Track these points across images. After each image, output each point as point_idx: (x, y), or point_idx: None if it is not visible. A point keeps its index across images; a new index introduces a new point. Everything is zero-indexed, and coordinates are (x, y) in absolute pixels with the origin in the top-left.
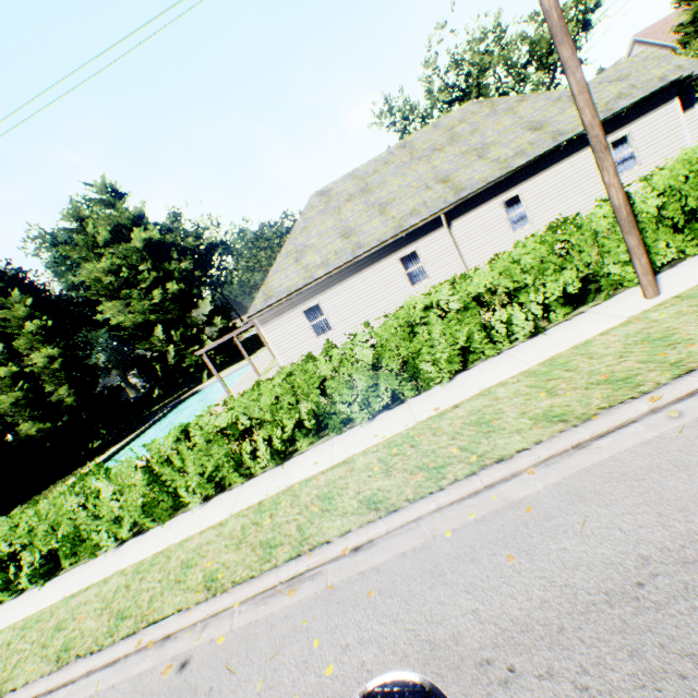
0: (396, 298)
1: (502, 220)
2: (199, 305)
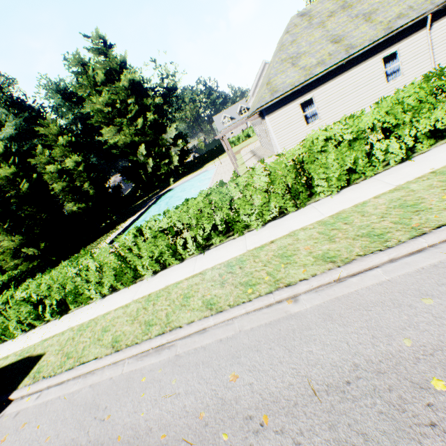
0: (372, 93)
1: None
2: (166, 132)
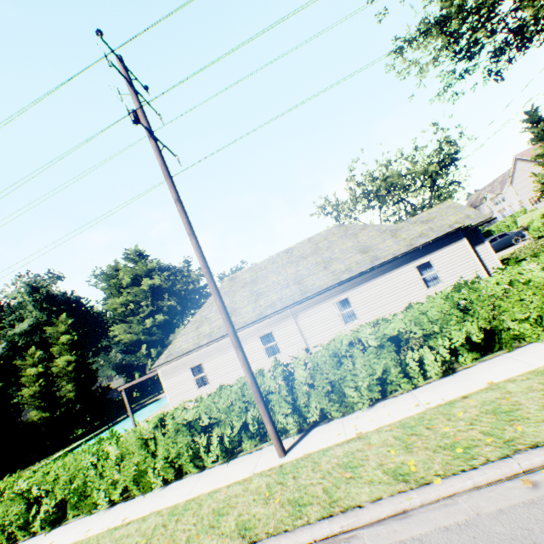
0: (256, 365)
1: (335, 315)
2: (175, 331)
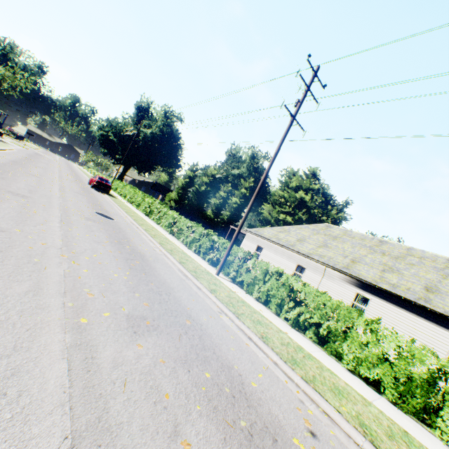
0: None
1: (349, 300)
2: None
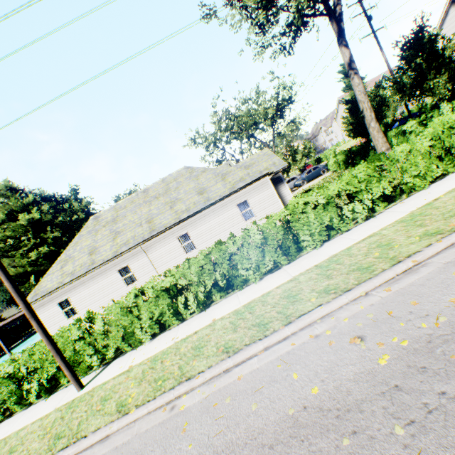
0: (118, 293)
1: (179, 247)
2: None
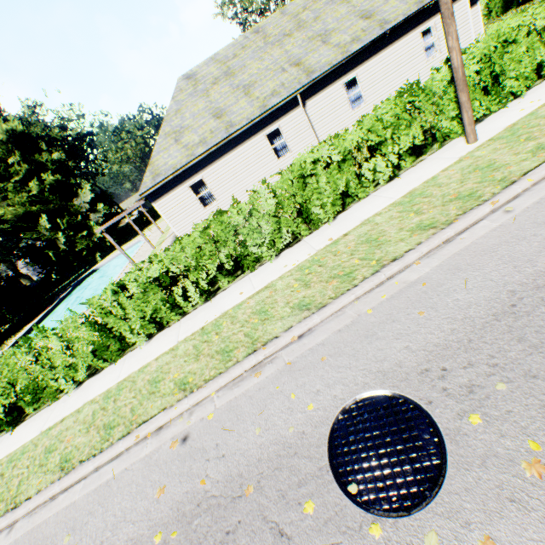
0: (266, 170)
1: (344, 100)
2: (79, 194)
